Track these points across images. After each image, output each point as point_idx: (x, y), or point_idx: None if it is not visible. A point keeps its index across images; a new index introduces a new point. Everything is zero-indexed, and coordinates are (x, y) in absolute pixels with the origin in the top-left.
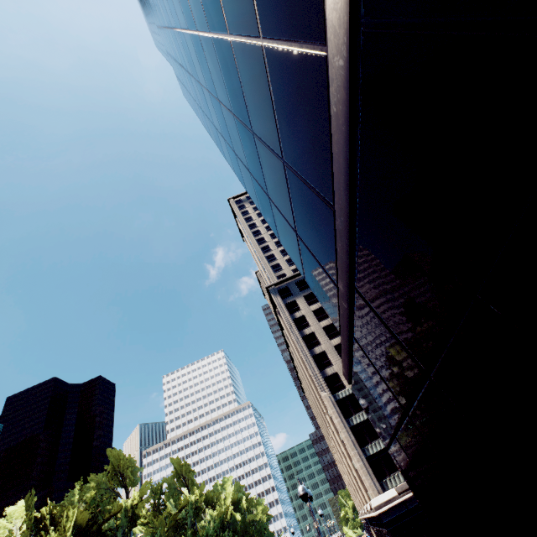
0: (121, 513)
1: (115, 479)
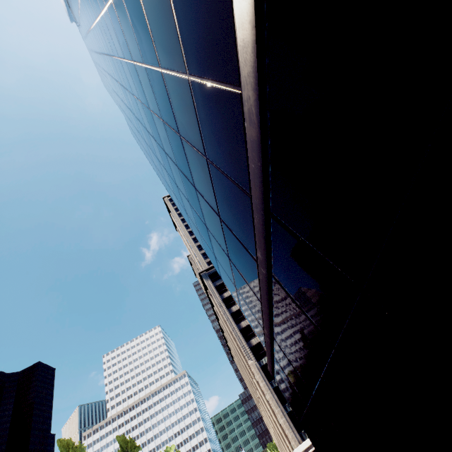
0: None
1: None
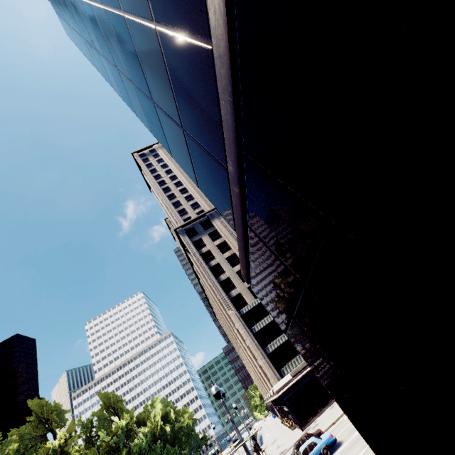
0: None
1: (40, 426)
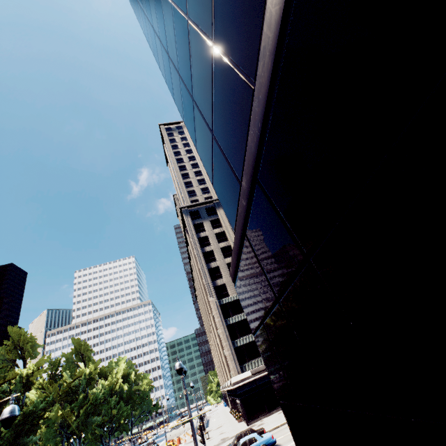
0: (16, 380)
1: (14, 351)
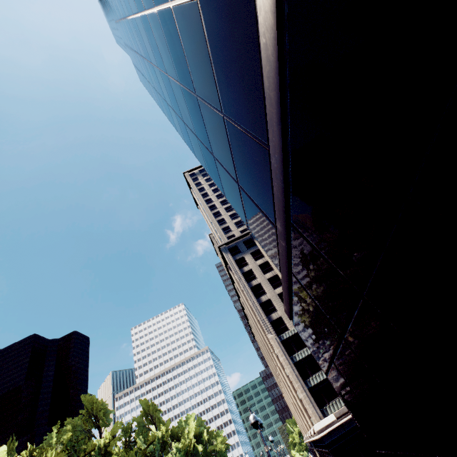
0: (95, 452)
1: (89, 421)
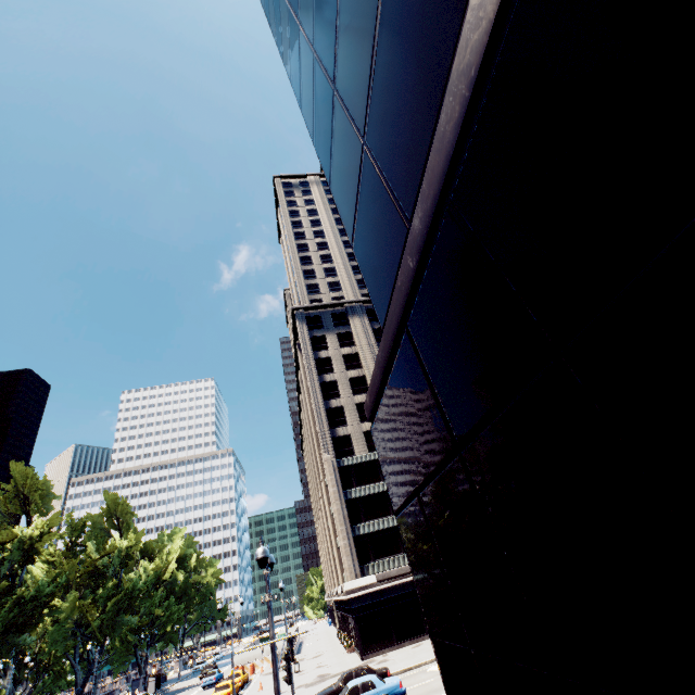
0: (13, 545)
1: (14, 501)
